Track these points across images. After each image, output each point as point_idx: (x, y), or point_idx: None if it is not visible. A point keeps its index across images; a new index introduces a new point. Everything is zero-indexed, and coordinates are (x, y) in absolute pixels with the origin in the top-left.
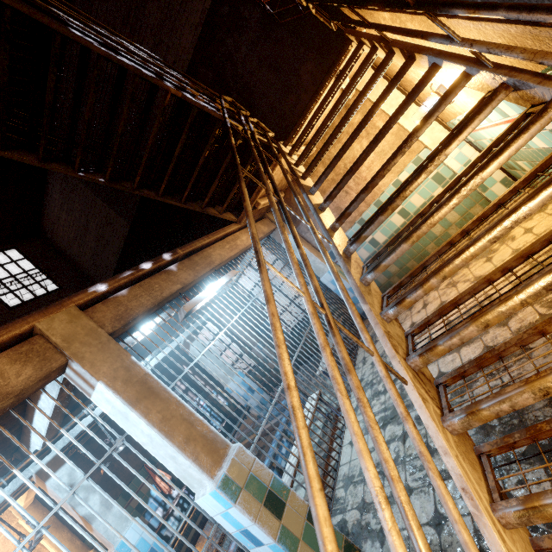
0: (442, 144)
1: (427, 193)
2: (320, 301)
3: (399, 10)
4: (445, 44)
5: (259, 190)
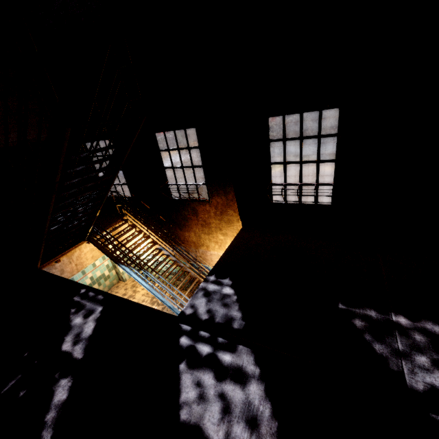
0: (169, 267)
1: (103, 271)
2: (172, 293)
3: (153, 232)
4: (171, 250)
5: (64, 253)
